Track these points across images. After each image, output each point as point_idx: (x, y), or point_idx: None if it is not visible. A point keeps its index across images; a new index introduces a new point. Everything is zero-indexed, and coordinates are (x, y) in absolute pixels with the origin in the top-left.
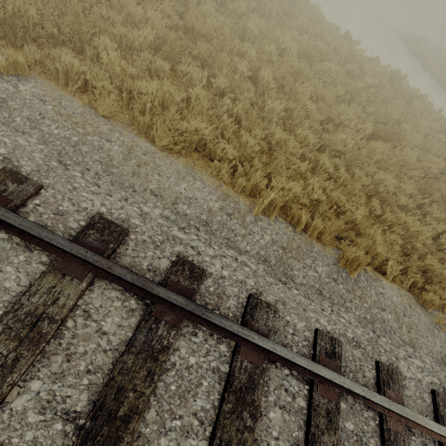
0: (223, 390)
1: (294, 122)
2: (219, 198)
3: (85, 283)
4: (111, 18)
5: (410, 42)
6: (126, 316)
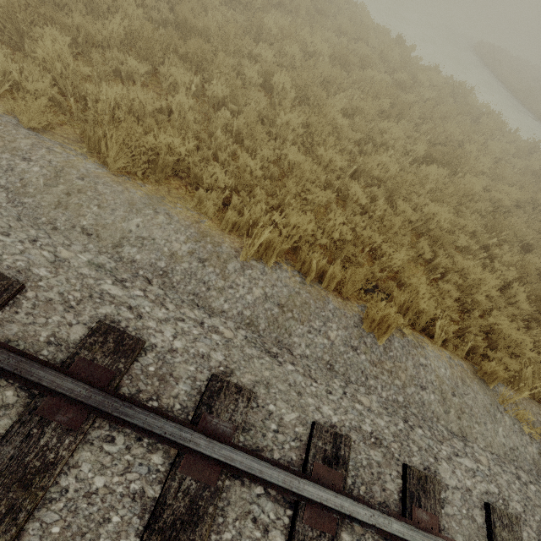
0: (144, 528)
1: (315, 140)
2: (189, 239)
3: None
4: (68, 6)
5: (482, 52)
6: None
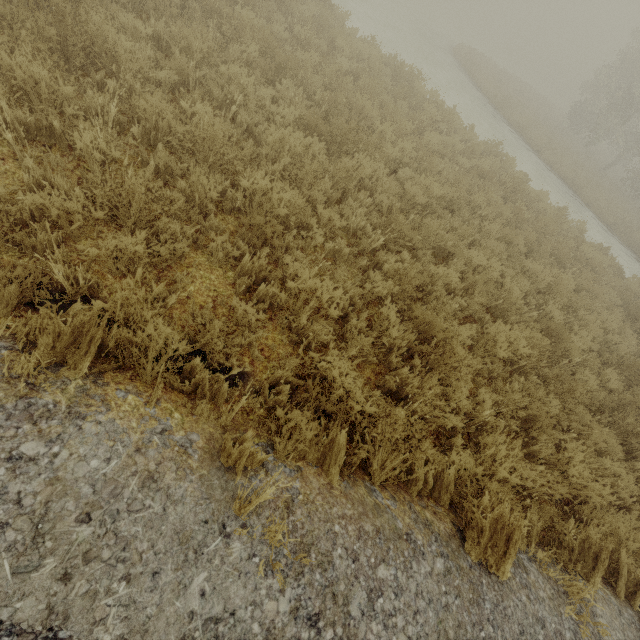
0: None
1: None
2: None
3: None
4: None
5: (461, 54)
6: None
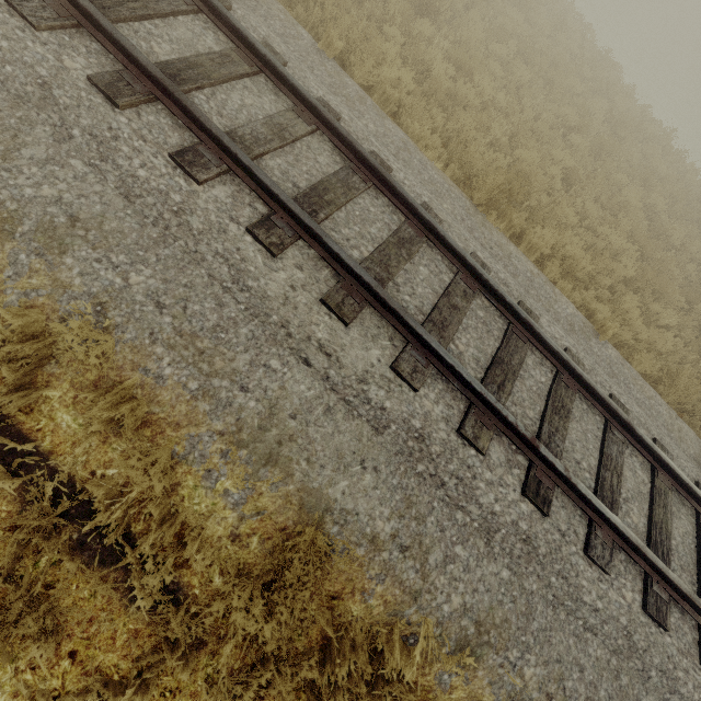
0: None
1: None
2: None
3: None
4: (592, 242)
5: None
6: None
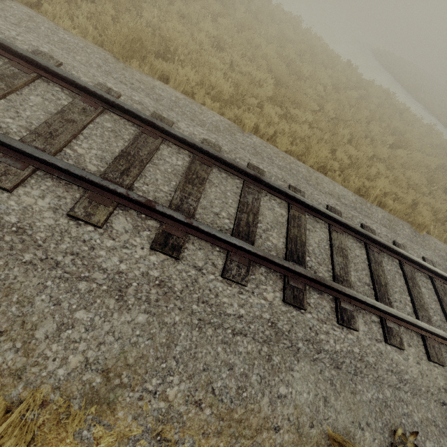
0: (404, 279)
1: (358, 142)
2: (352, 194)
3: (344, 235)
4: (241, 80)
5: (381, 57)
6: (360, 250)
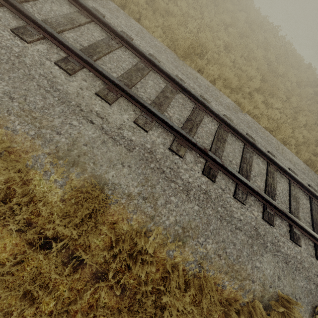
0: None
1: (310, 128)
2: (303, 164)
3: (298, 189)
4: (239, 74)
5: None
6: (306, 200)
